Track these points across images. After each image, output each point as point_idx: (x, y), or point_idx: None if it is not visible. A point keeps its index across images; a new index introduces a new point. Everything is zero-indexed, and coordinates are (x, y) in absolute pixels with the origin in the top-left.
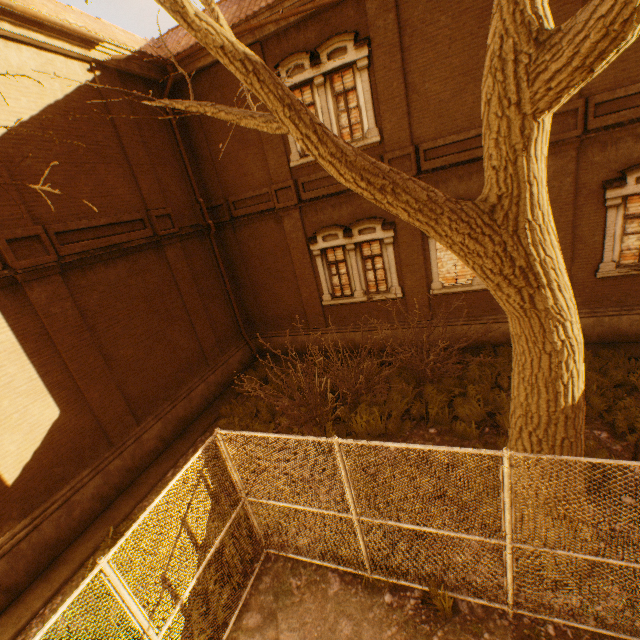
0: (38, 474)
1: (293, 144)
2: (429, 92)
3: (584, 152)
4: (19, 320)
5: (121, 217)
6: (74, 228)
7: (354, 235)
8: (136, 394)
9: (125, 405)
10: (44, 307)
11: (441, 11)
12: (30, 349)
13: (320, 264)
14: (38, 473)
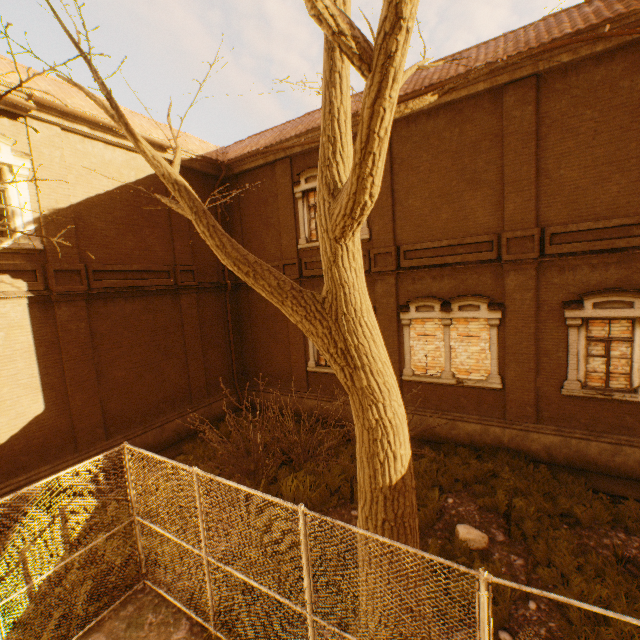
0: (6, 456)
1: (303, 231)
2: (411, 206)
3: (544, 272)
4: (42, 328)
5: (151, 267)
6: (109, 269)
7: None
8: (115, 411)
9: (101, 418)
10: (64, 323)
11: (424, 150)
12: (41, 352)
13: None
14: (7, 455)
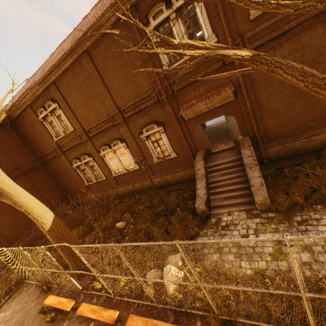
0: None
1: (53, 134)
2: (80, 112)
3: (129, 124)
4: None
5: None
6: None
7: (82, 160)
8: (10, 234)
9: (4, 239)
10: None
11: (71, 89)
12: None
13: (79, 171)
14: None
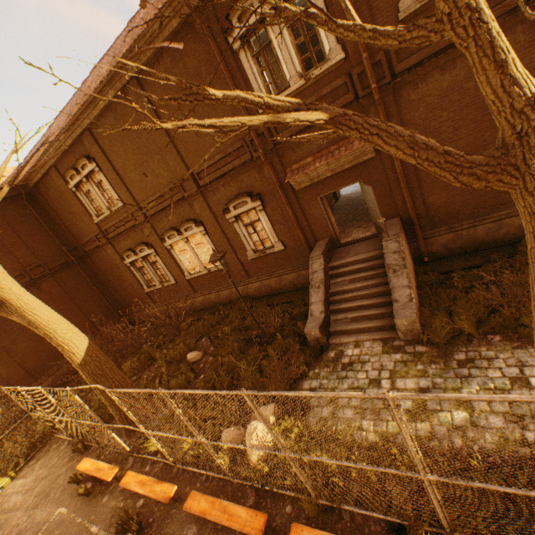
0: None
1: (92, 211)
2: (131, 177)
3: (208, 196)
4: None
5: None
6: None
7: (138, 253)
8: (33, 365)
9: (25, 372)
10: None
11: (115, 140)
12: None
13: (134, 270)
14: None
